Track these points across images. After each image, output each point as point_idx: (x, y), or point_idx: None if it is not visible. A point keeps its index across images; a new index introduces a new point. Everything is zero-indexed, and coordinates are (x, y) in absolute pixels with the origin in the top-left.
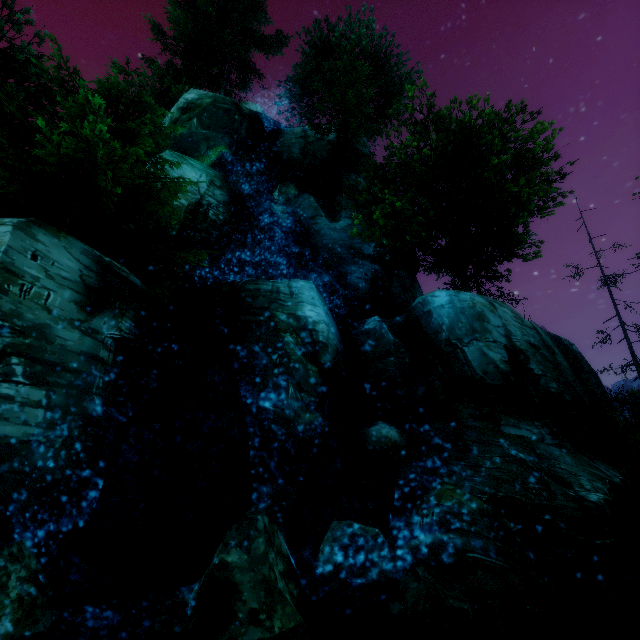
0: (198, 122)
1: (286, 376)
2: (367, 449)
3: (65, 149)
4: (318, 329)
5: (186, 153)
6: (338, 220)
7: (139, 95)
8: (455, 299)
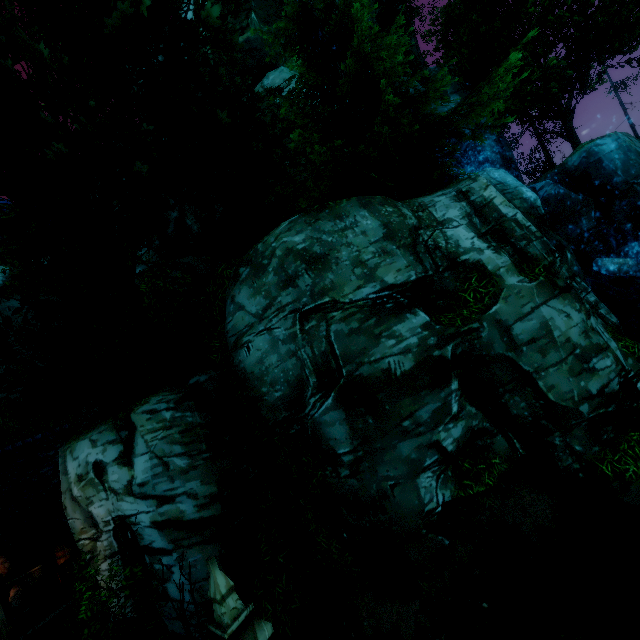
0: (257, 17)
1: (560, 247)
2: (615, 277)
3: (486, 96)
4: (538, 205)
5: (273, 65)
6: (448, 98)
7: (325, 3)
8: (617, 142)
